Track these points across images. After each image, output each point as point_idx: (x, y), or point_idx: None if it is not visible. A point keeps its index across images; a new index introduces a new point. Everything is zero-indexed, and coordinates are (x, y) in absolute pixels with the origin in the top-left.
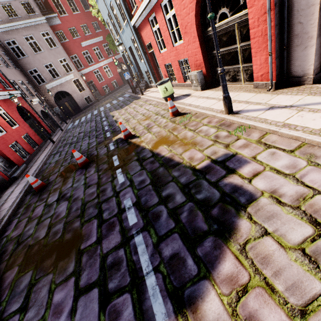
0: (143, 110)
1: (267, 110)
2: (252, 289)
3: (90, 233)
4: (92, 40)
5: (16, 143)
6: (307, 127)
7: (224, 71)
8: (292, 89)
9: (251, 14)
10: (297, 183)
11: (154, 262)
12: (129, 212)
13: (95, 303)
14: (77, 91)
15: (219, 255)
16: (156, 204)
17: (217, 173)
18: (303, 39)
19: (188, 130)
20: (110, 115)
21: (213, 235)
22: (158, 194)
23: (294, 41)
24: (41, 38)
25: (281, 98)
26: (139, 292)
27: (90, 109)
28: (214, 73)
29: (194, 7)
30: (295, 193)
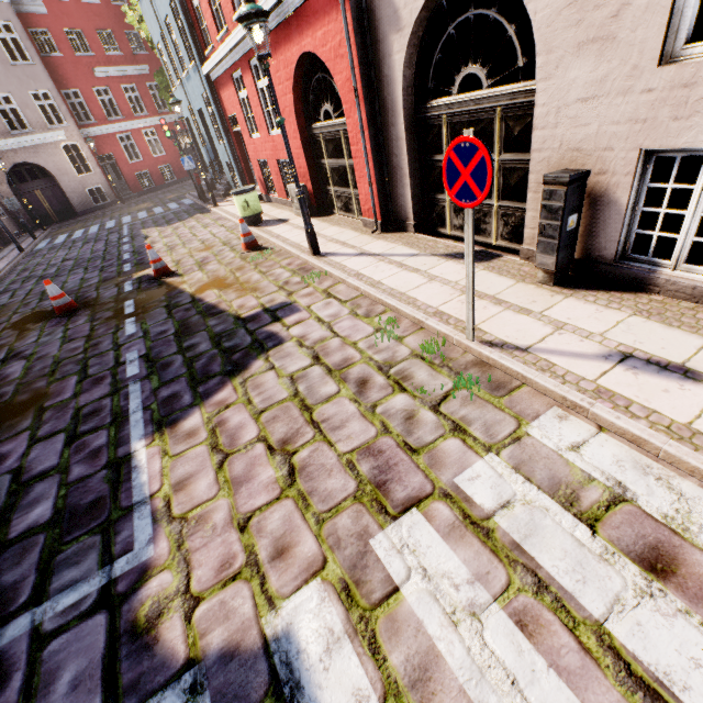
0: (207, 233)
1: (355, 256)
2: (234, 406)
3: (63, 391)
4: (121, 69)
5: None
6: (372, 278)
7: (303, 195)
8: (395, 235)
9: (349, 126)
10: (327, 329)
11: (146, 403)
12: (131, 365)
13: (58, 444)
14: (71, 170)
15: (220, 388)
16: (172, 354)
17: (261, 321)
18: (400, 175)
19: (257, 271)
20: (140, 234)
21: (223, 375)
22: (179, 344)
23: (394, 174)
24: None
25: (378, 244)
26: (119, 426)
27: (99, 216)
28: (325, 193)
29: (292, 89)
30: (319, 337)
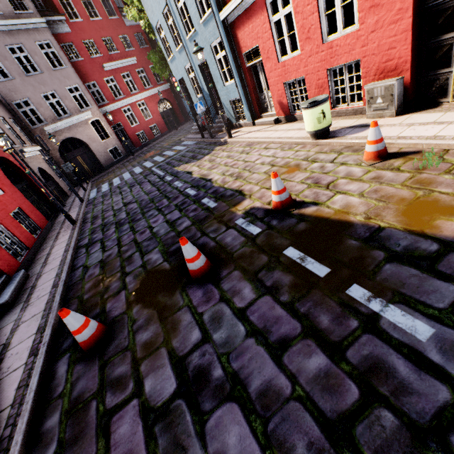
0: (260, 157)
1: None
2: None
3: None
4: (120, 62)
5: (1, 226)
6: None
7: None
8: None
9: None
10: None
11: None
12: None
13: None
14: (97, 138)
15: None
16: None
17: None
18: None
19: None
20: (178, 171)
21: None
22: None
23: None
24: (37, 52)
25: None
26: None
27: (121, 167)
28: (426, 82)
29: None
30: None
